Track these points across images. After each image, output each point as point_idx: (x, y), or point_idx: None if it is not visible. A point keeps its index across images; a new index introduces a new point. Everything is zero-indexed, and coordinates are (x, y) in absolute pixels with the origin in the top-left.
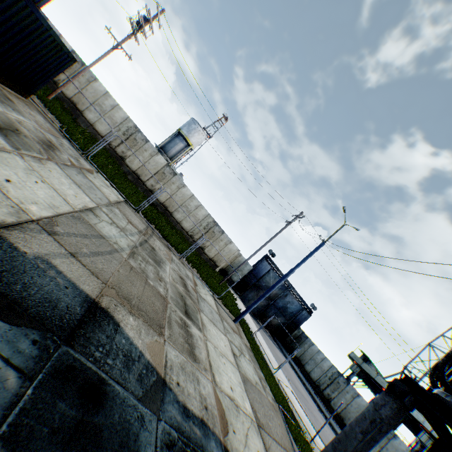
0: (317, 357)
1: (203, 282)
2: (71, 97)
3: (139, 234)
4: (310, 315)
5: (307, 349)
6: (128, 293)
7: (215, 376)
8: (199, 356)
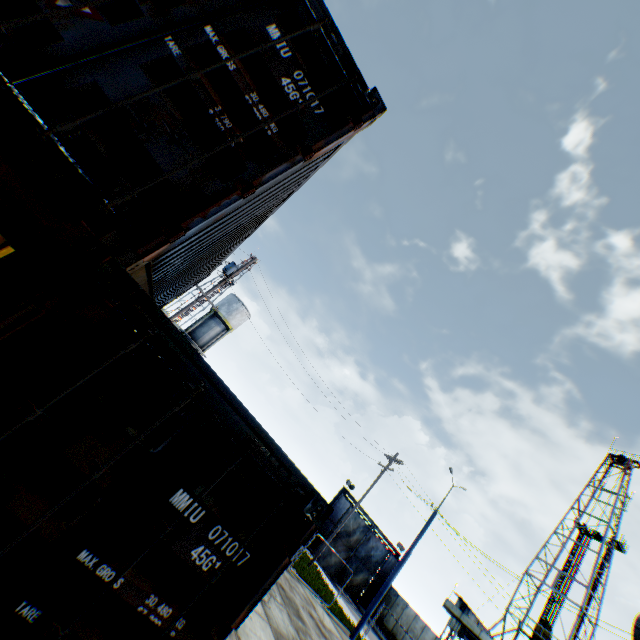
0: (415, 624)
1: (313, 590)
2: None
3: None
4: (398, 559)
5: (401, 613)
6: None
7: None
8: None
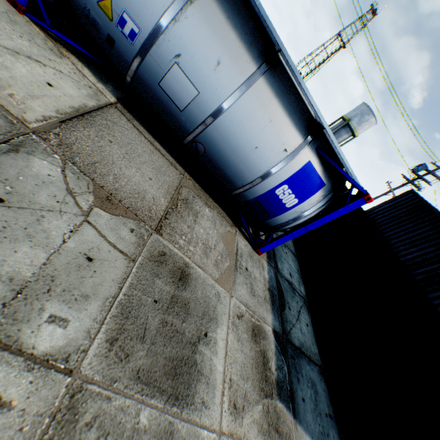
0: None
1: None
2: None
3: None
4: None
5: None
6: None
7: None
8: None
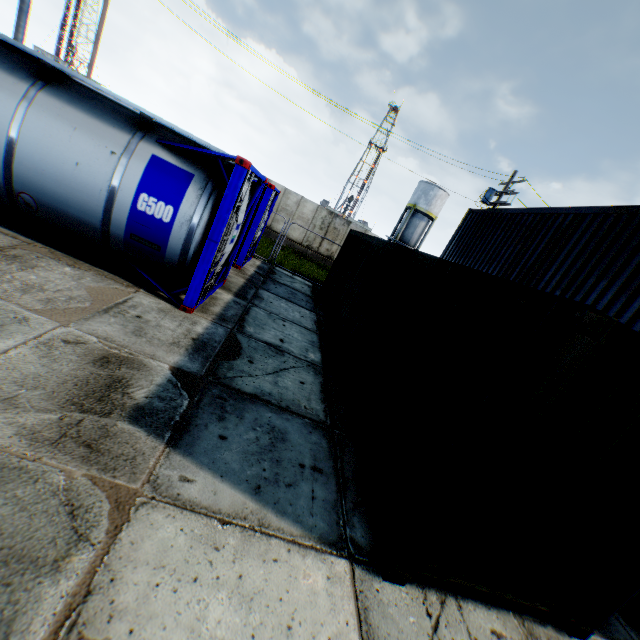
0: None
1: None
2: None
3: None
4: None
5: None
6: None
7: None
8: None
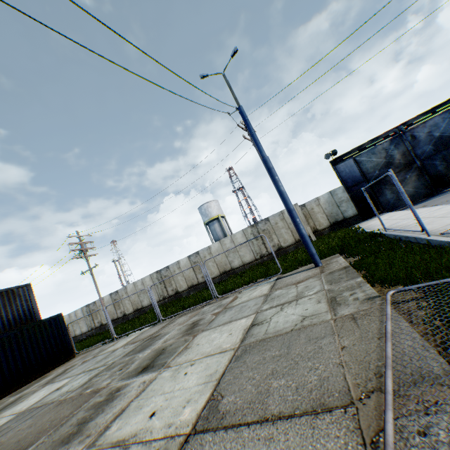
0: None
1: (252, 284)
2: (133, 309)
3: (140, 343)
4: None
5: None
6: (2, 449)
7: (109, 429)
8: (95, 423)
